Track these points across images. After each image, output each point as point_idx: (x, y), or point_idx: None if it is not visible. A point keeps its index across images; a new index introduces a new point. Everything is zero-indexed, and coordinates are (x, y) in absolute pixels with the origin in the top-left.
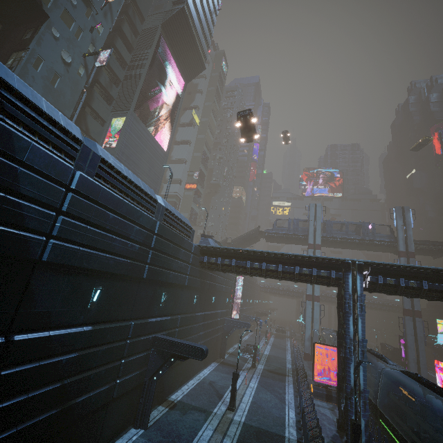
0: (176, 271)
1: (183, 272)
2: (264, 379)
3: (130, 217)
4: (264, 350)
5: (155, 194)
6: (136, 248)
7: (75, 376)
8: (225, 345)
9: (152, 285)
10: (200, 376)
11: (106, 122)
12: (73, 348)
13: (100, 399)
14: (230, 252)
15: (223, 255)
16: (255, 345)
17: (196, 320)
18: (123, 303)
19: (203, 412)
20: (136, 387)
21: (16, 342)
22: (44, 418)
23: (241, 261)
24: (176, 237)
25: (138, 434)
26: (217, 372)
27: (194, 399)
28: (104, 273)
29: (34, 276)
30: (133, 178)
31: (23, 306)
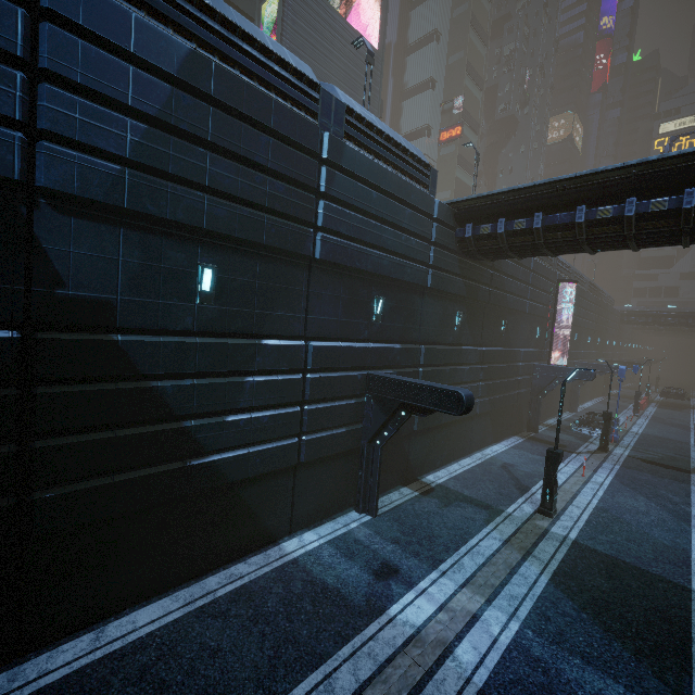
0: (399, 255)
1: (415, 258)
2: (630, 473)
3: (241, 110)
4: (631, 426)
5: (320, 82)
6: (279, 188)
7: (207, 418)
8: (537, 410)
9: (344, 278)
10: (484, 454)
11: (254, 21)
12: (181, 370)
13: (272, 461)
14: (528, 198)
15: (511, 211)
16: (606, 412)
17: (465, 358)
18: (280, 305)
19: (483, 509)
20: (347, 453)
21: (46, 344)
22: (163, 472)
23: (558, 213)
24: (385, 177)
25: (361, 521)
26: (520, 451)
27: (468, 485)
28: (214, 239)
29: (40, 223)
30: (240, 22)
31: (41, 282)
